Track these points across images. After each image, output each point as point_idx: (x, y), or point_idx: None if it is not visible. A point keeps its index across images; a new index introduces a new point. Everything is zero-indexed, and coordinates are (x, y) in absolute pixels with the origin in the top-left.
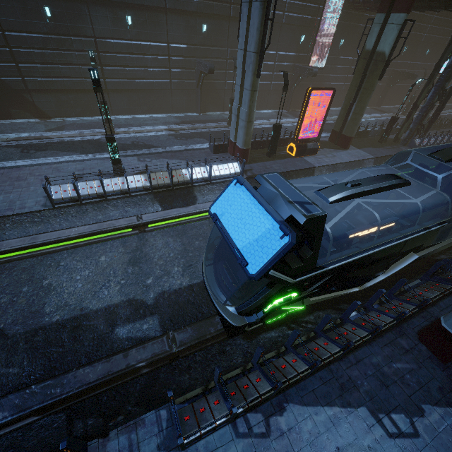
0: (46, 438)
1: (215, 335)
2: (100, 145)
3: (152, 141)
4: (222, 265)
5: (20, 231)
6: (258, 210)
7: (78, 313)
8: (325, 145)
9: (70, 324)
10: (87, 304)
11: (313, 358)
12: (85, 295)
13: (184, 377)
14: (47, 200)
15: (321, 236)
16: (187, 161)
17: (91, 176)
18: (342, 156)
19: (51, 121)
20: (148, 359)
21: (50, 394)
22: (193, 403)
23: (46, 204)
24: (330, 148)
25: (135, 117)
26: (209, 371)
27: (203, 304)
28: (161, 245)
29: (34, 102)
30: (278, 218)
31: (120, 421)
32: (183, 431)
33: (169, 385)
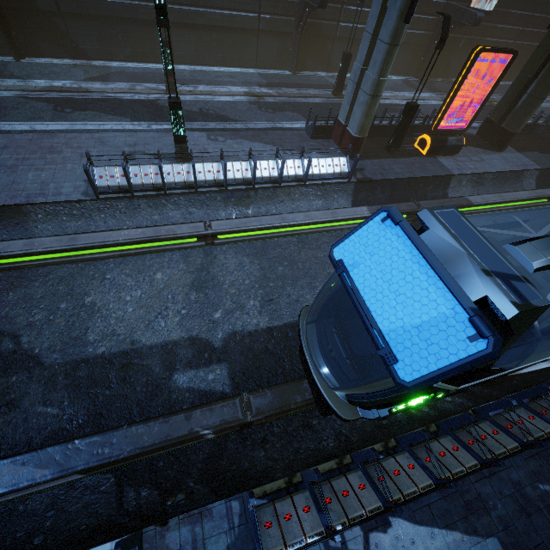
0: (92, 503)
1: (301, 405)
2: (157, 110)
3: (227, 110)
4: (331, 327)
5: (56, 225)
6: (425, 276)
7: (128, 347)
8: (471, 142)
9: (118, 360)
10: (139, 336)
11: (445, 476)
12: (137, 324)
13: (259, 453)
14: (89, 186)
15: (523, 332)
16: (278, 149)
17: (145, 157)
18: (494, 161)
19: (92, 65)
20: (216, 426)
21: (96, 454)
22: (274, 503)
23: (87, 192)
24: (477, 147)
25: (204, 70)
26: (291, 452)
27: (285, 357)
28: (233, 266)
29: (70, 33)
30: (468, 302)
31: (180, 503)
32: (264, 544)
33: (239, 460)
